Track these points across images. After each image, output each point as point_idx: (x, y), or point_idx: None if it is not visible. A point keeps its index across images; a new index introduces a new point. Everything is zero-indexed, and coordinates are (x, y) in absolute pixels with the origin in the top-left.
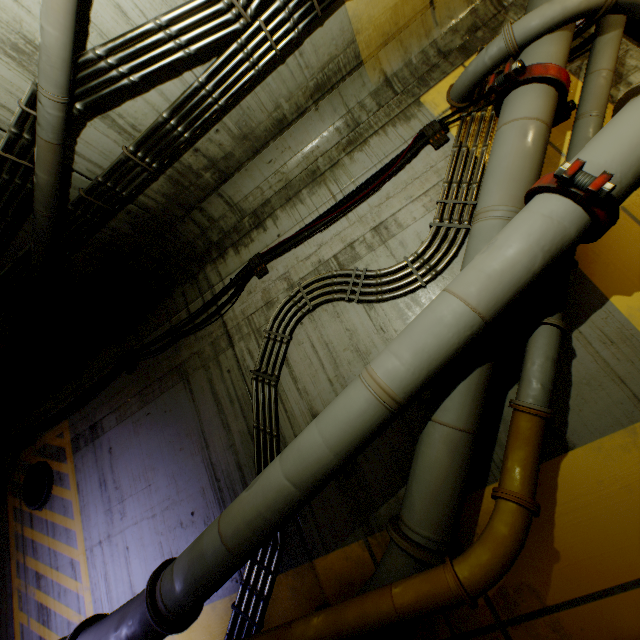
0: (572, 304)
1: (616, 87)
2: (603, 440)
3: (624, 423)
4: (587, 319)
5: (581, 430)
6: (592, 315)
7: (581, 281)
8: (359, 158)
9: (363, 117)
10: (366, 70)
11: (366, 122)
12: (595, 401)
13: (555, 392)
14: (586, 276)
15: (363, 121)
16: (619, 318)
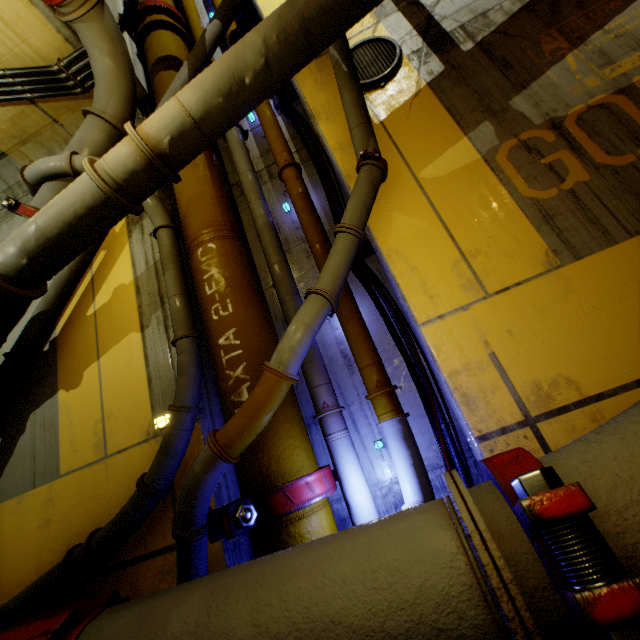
0: (42, 390)
1: (137, 225)
2: (7, 503)
3: (21, 491)
4: (43, 404)
5: (1, 493)
6: (47, 402)
7: (54, 373)
8: (4, 229)
9: (21, 195)
10: (15, 159)
11: (22, 200)
12: (17, 471)
13: (3, 459)
14: (58, 370)
15: (20, 198)
16: (56, 408)
